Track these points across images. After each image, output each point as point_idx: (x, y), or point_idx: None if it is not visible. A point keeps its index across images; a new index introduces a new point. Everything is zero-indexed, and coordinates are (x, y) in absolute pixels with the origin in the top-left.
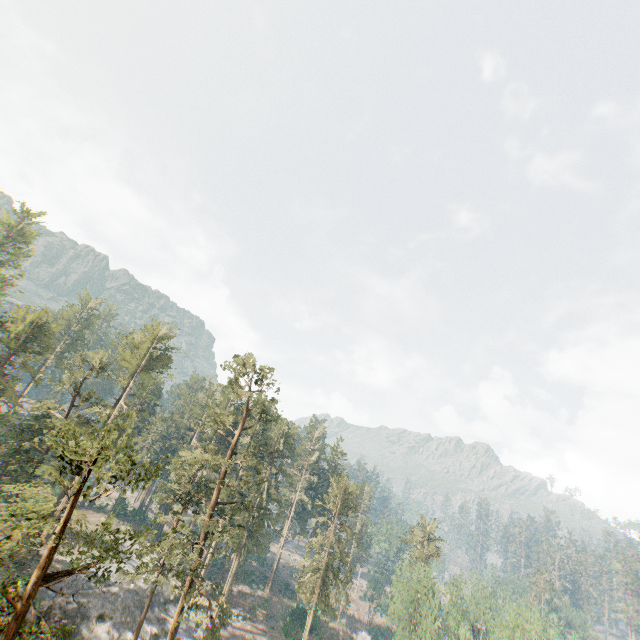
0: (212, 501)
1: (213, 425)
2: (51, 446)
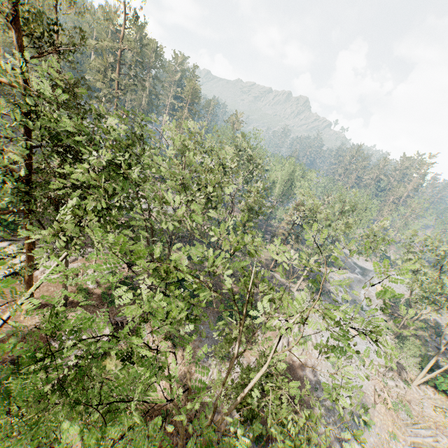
0: (116, 72)
1: (104, 21)
2: (0, 31)
